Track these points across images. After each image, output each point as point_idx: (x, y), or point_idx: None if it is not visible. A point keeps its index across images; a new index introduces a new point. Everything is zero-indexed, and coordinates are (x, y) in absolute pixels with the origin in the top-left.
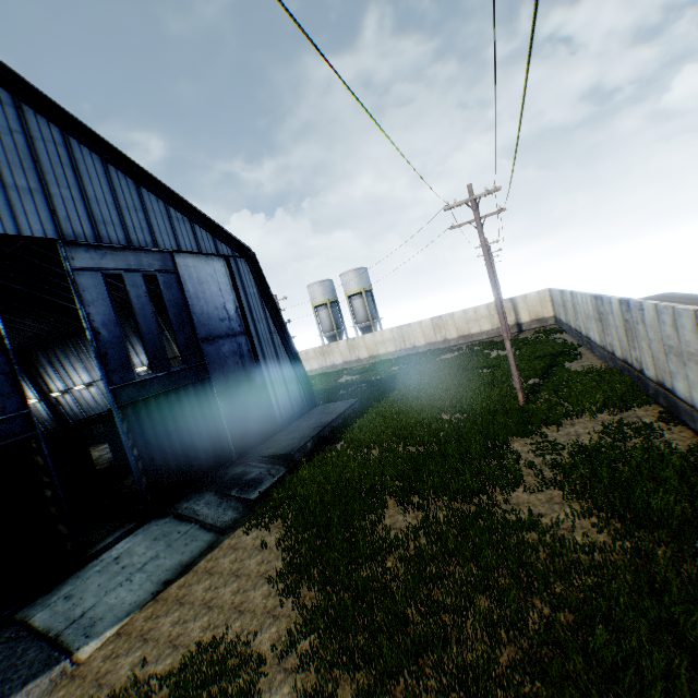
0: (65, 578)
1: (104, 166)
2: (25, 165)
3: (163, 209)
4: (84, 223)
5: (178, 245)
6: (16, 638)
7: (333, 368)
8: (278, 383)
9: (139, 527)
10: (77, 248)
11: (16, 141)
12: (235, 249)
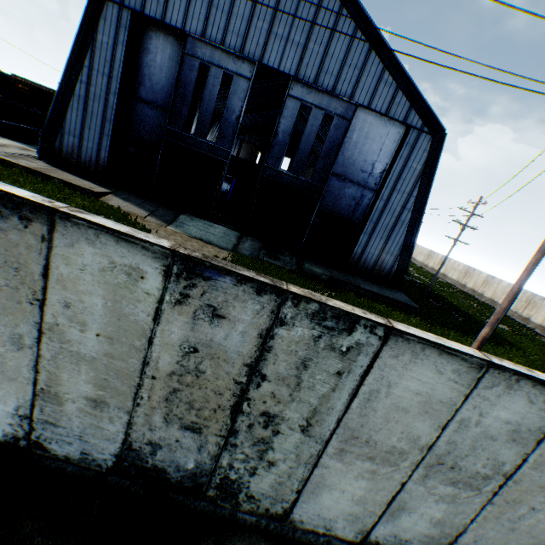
0: (202, 219)
1: (354, 32)
2: (305, 29)
3: (378, 72)
4: (314, 70)
5: (369, 103)
6: (175, 214)
7: (523, 320)
8: (375, 244)
9: (233, 229)
10: (298, 84)
11: (309, 13)
12: (426, 124)
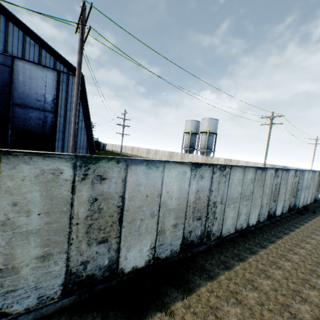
0: None
1: None
2: None
3: (21, 36)
4: None
5: (23, 56)
6: None
7: None
8: (69, 145)
9: None
10: None
11: None
12: (70, 70)
